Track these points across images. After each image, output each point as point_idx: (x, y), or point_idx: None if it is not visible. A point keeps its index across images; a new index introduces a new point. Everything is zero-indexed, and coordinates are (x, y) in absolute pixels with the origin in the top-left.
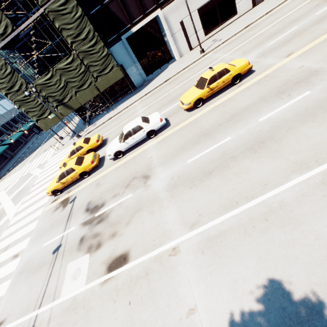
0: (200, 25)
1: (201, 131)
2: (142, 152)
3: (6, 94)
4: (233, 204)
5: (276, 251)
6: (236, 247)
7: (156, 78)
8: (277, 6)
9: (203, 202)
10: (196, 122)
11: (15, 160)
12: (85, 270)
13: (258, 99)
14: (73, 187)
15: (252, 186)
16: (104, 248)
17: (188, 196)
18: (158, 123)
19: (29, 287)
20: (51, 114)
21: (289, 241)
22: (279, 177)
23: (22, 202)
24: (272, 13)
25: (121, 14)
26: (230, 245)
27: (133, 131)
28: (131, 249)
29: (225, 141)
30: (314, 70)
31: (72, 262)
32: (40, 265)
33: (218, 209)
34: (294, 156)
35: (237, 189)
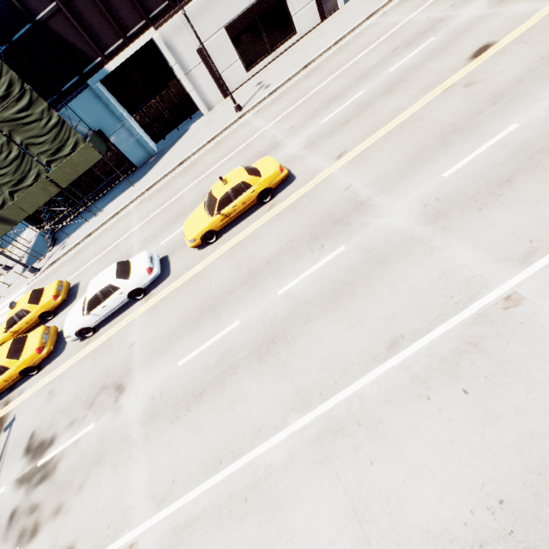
0: (235, 53)
1: (206, 299)
2: (123, 328)
3: None
4: (215, 464)
5: None
6: (203, 548)
7: (167, 153)
8: (350, 31)
9: (182, 454)
10: (203, 277)
11: None
12: None
13: (286, 246)
14: (14, 394)
15: (244, 430)
16: (41, 538)
17: (166, 440)
18: (144, 277)
19: None
20: None
21: (262, 542)
22: (276, 418)
23: None
24: (342, 45)
25: (78, 39)
26: (197, 544)
27: (102, 295)
28: (77, 542)
29: (231, 329)
30: (360, 201)
31: None
32: None
33: (197, 472)
34: (301, 377)
35: (226, 435)
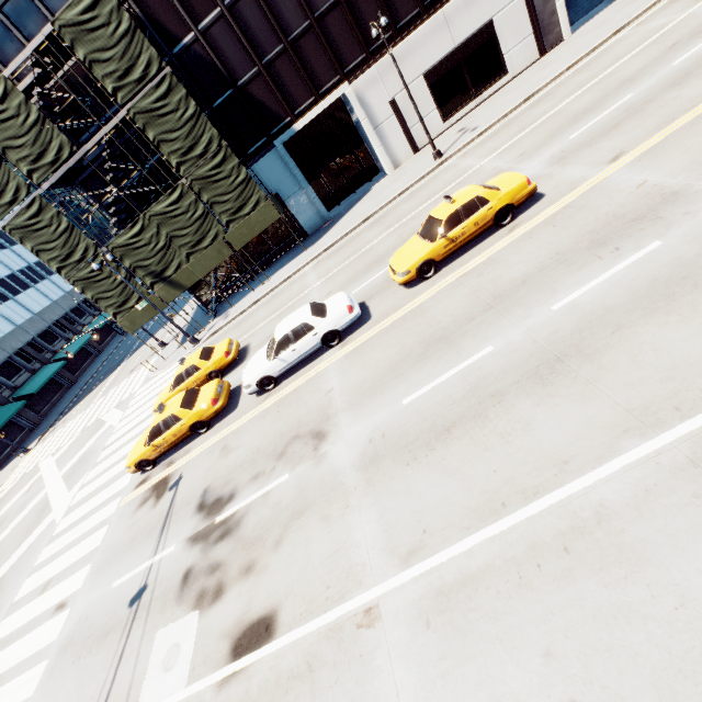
0: (432, 102)
1: (431, 332)
2: (313, 377)
3: (59, 270)
4: (494, 508)
5: (589, 631)
6: (499, 615)
7: (346, 215)
8: (589, 52)
9: (431, 499)
10: (422, 312)
11: (76, 390)
12: (188, 650)
13: (550, 260)
14: (178, 454)
15: (536, 464)
16: (228, 600)
17: (402, 485)
18: (344, 316)
19: (80, 683)
20: (142, 302)
21: (617, 607)
22: (594, 445)
23: (82, 483)
24: (579, 67)
25: (272, 100)
26: (486, 609)
27: (293, 335)
28: (282, 604)
29: (481, 357)
30: (670, 192)
31: (165, 630)
32: (104, 631)
33: (463, 519)
34: (628, 394)
35: (505, 472)
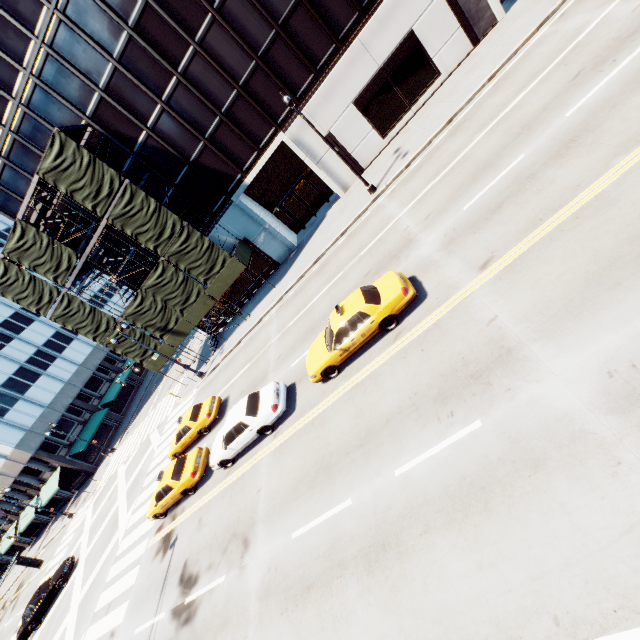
0: (367, 125)
1: (323, 454)
2: (254, 466)
3: (94, 339)
4: None
5: None
6: None
7: (305, 248)
8: (511, 55)
9: None
10: (323, 423)
11: (142, 392)
12: None
13: (408, 401)
14: (179, 510)
15: None
16: None
17: (275, 635)
18: (270, 414)
19: None
20: (155, 354)
21: None
22: None
23: (134, 507)
24: (499, 79)
25: (221, 165)
26: None
27: (235, 431)
28: None
29: (343, 509)
30: (506, 348)
31: None
32: None
33: None
34: (410, 622)
35: None
